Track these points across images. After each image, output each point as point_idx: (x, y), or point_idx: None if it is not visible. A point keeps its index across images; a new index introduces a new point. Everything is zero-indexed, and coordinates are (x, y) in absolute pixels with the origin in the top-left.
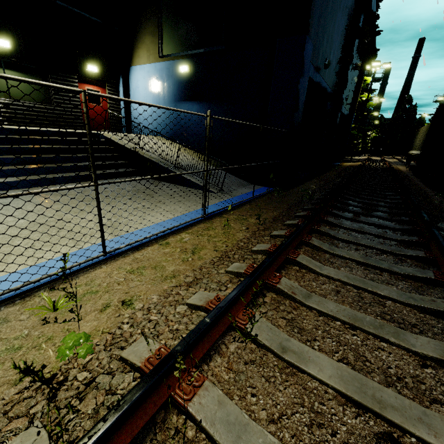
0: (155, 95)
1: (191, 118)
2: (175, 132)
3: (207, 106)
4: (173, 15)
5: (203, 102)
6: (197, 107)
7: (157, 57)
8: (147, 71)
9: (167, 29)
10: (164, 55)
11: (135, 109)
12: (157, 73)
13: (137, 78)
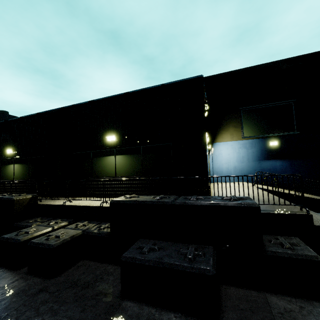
0: (239, 157)
1: (275, 169)
2: (260, 178)
3: (290, 161)
4: (252, 118)
5: (285, 159)
6: (280, 162)
7: (240, 137)
8: (230, 145)
9: (247, 124)
10: (247, 137)
11: (217, 167)
12: (240, 146)
13: (220, 148)
